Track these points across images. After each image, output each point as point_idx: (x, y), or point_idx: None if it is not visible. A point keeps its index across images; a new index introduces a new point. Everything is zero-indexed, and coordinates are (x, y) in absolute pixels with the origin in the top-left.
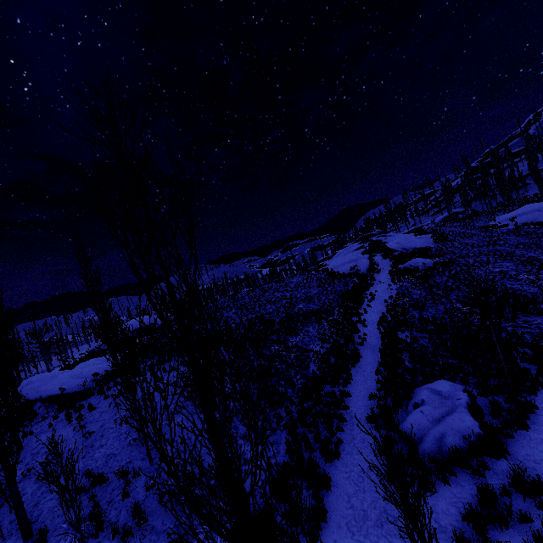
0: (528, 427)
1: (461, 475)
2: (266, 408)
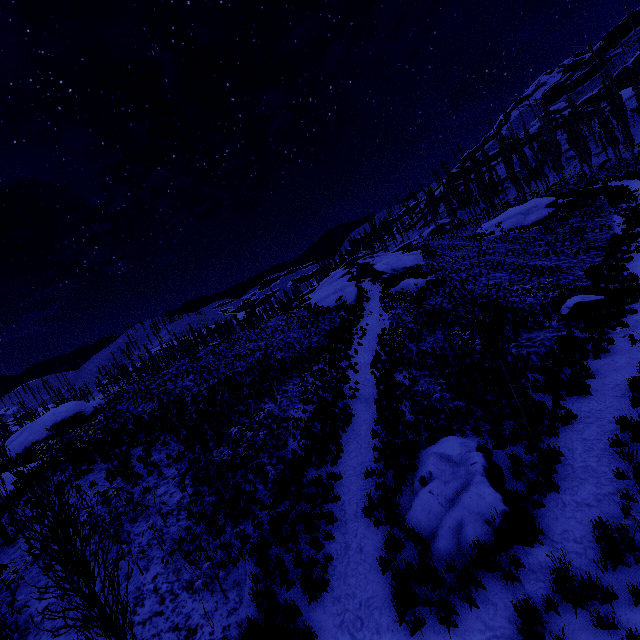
0: (558, 486)
1: (491, 584)
2: (226, 525)
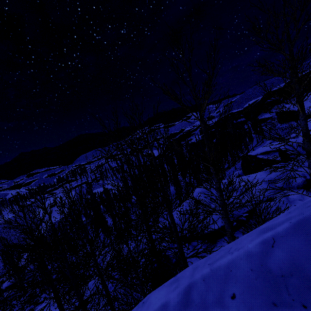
0: None
1: None
2: None
